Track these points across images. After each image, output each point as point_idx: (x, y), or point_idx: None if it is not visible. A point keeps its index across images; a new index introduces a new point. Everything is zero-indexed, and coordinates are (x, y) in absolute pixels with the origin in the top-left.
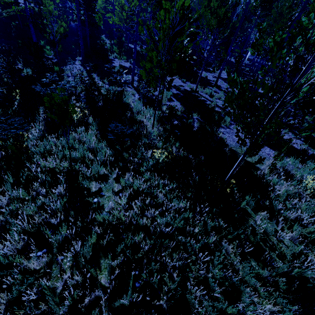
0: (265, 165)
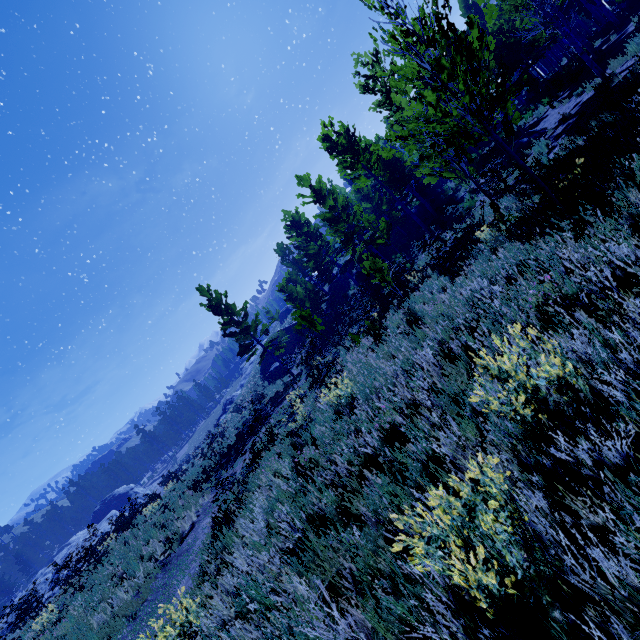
0: None
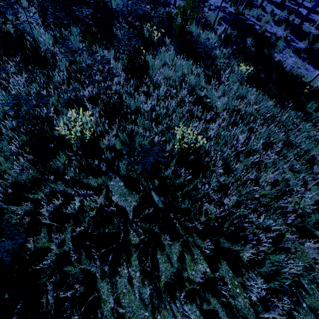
0: (317, 84)
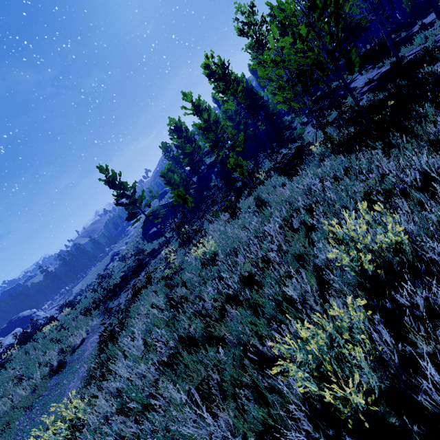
0: None
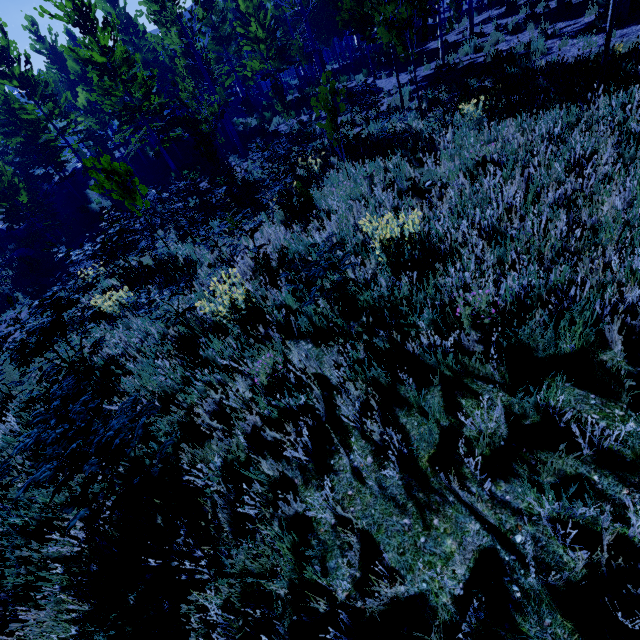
0: None
